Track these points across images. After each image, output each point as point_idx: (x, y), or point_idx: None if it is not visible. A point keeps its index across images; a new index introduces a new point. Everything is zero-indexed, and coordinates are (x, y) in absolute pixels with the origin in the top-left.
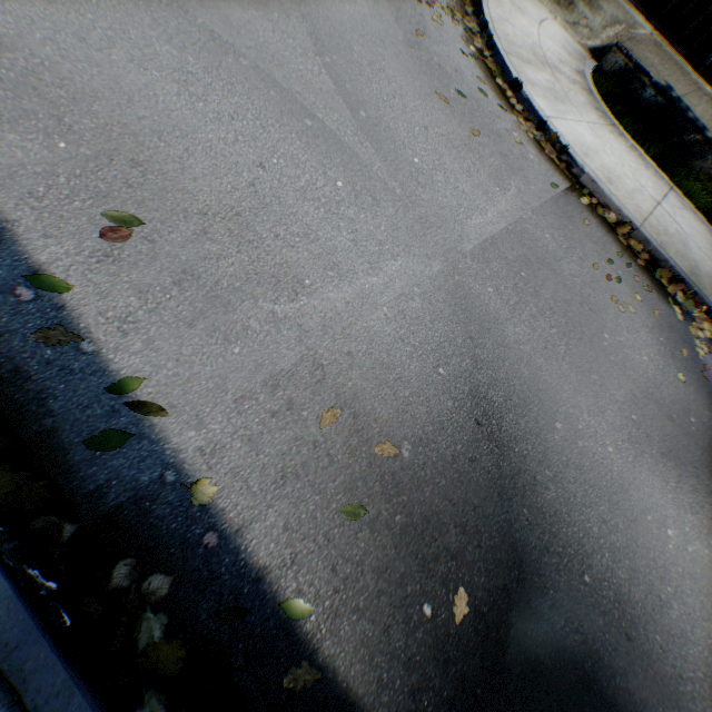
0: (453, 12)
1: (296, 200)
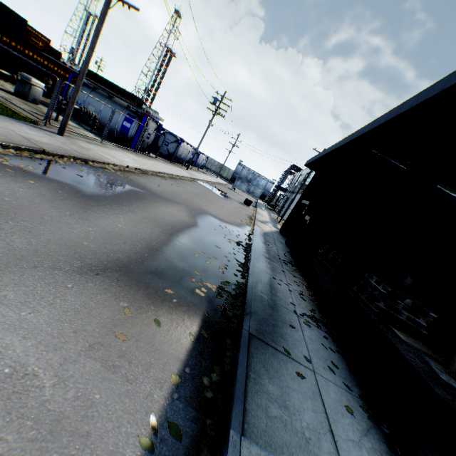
0: None
1: None
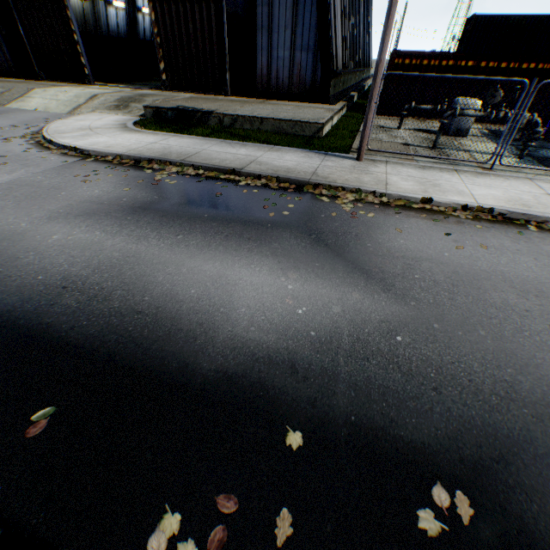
0: (26, 136)
1: None
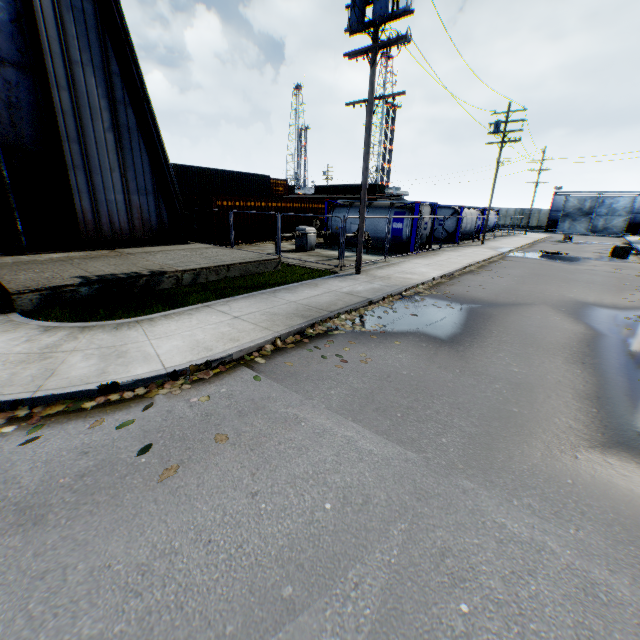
0: None
1: None
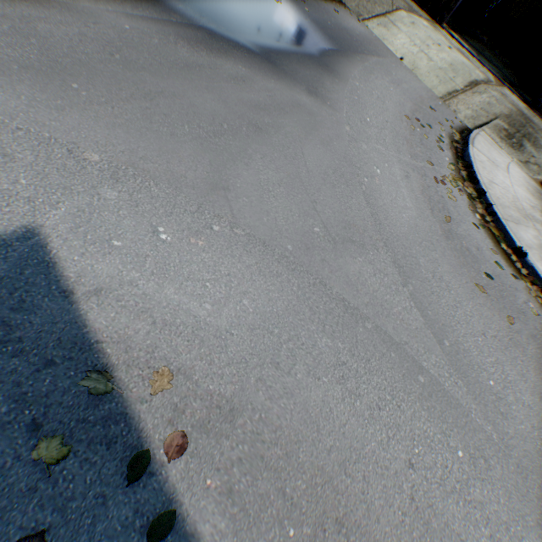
0: (456, 181)
1: (442, 500)
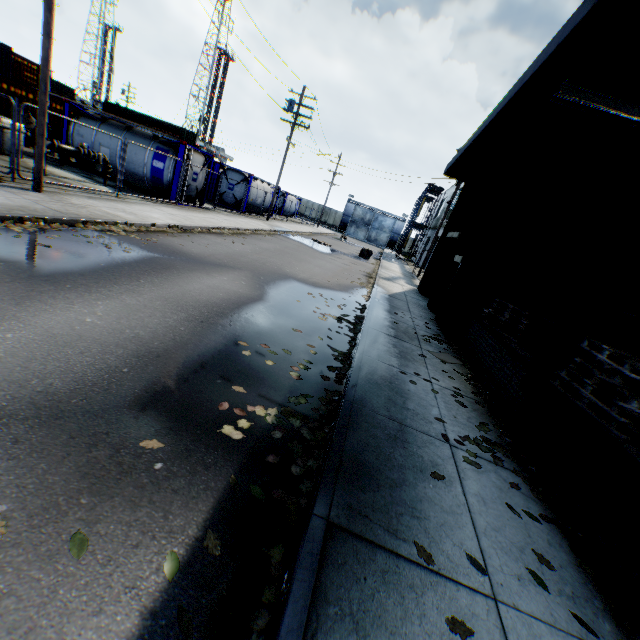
0: None
1: None
